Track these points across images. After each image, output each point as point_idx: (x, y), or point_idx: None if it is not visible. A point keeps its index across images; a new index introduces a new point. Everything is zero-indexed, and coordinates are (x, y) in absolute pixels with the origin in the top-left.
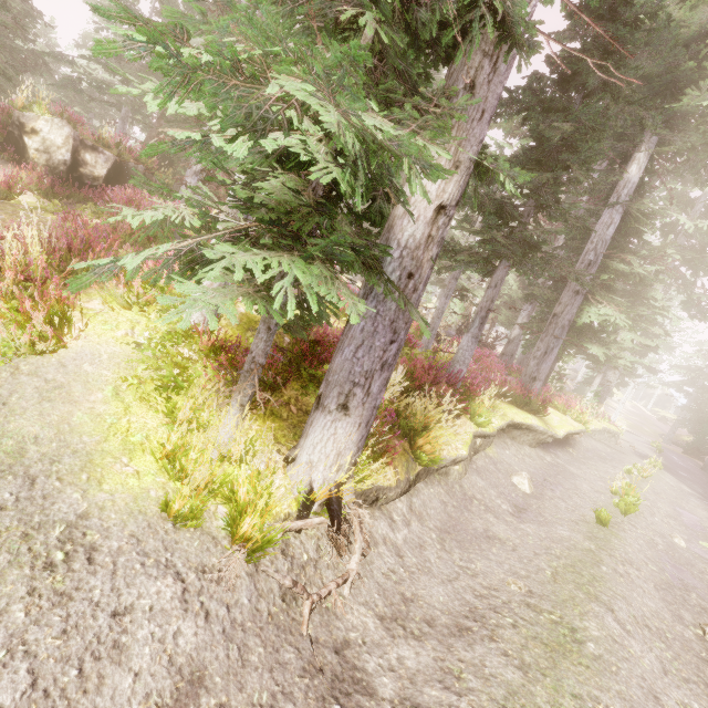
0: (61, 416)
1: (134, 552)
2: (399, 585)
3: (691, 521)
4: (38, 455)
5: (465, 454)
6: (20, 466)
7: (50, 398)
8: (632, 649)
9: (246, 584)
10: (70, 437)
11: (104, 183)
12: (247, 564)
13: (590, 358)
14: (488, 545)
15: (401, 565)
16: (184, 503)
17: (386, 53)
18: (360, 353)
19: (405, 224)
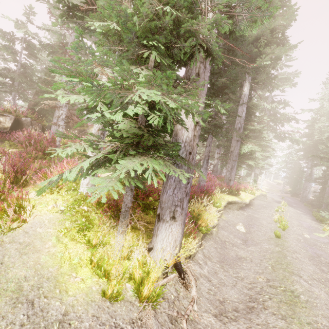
0: (34, 261)
1: (97, 325)
2: (216, 296)
3: (307, 225)
4: (29, 287)
5: (216, 222)
6: (22, 296)
7: (25, 253)
8: (316, 292)
9: (154, 322)
10: (42, 271)
11: (10, 130)
12: (154, 311)
13: (247, 166)
14: (241, 262)
15: (212, 285)
16: (112, 289)
17: (160, 65)
18: (175, 191)
19: (183, 132)
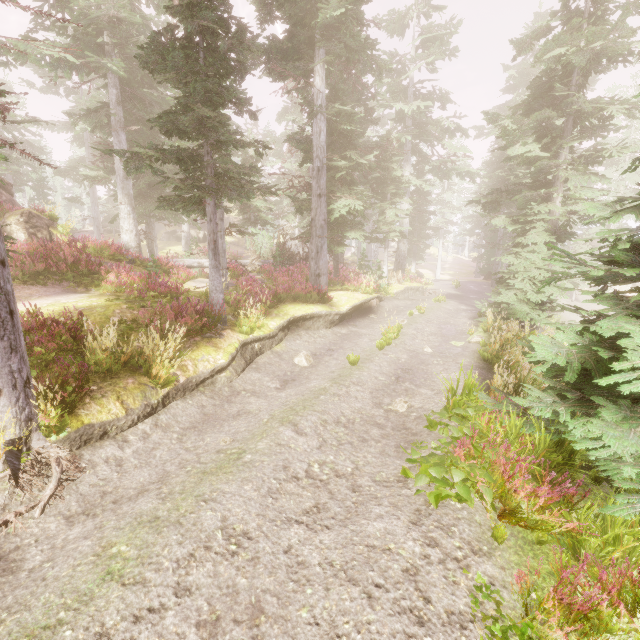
0: None
1: None
2: (105, 487)
3: (449, 331)
4: None
5: (224, 362)
6: None
7: None
8: (294, 444)
9: None
10: None
11: None
12: None
13: (373, 240)
14: (232, 422)
15: (116, 472)
16: None
17: None
18: None
19: None
